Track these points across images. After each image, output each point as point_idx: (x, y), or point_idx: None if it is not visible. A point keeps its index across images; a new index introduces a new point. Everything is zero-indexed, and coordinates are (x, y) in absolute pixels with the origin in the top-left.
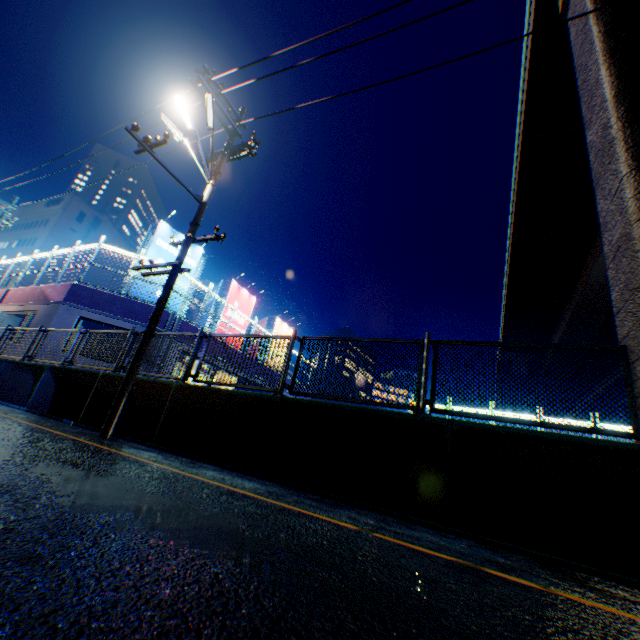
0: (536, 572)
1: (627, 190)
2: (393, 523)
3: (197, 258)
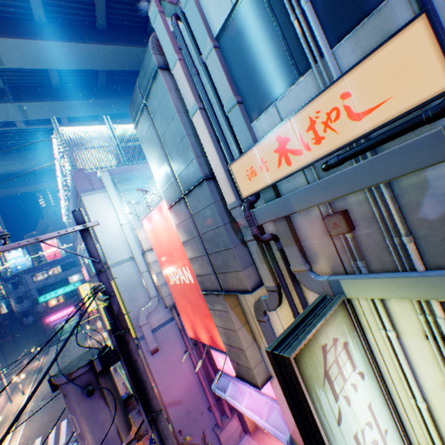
0: None
1: None
2: None
3: (22, 252)
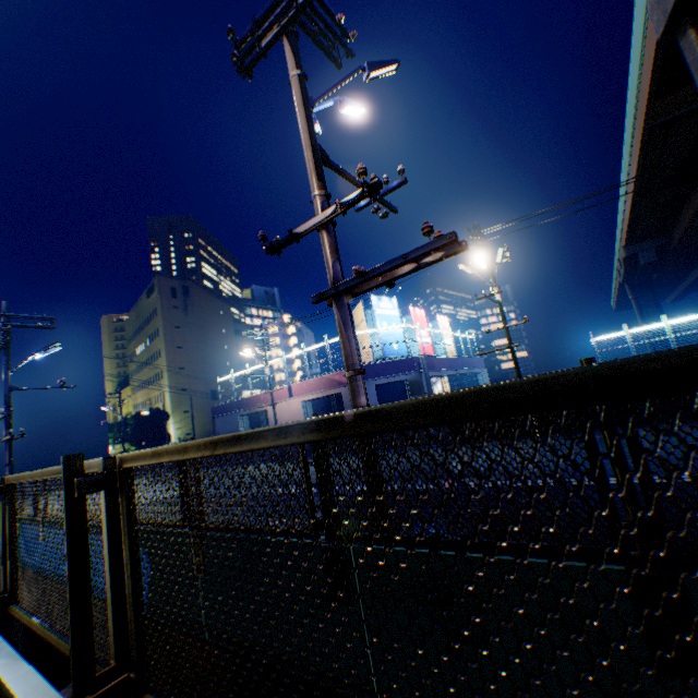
0: None
1: None
2: None
3: (395, 308)
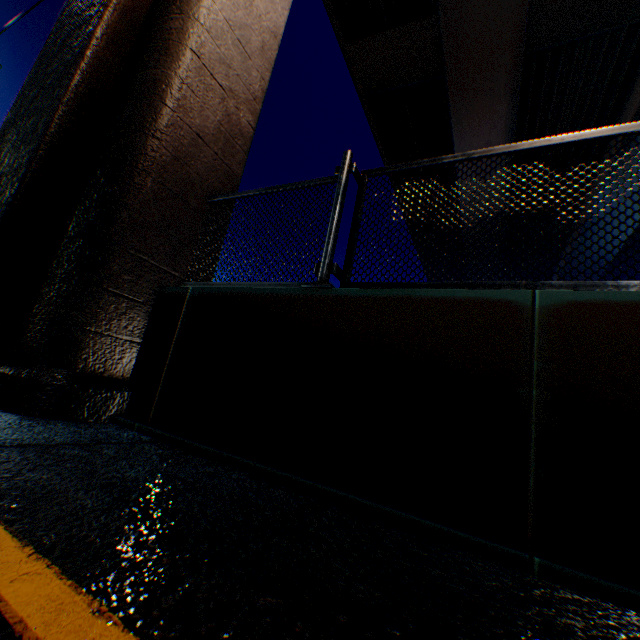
0: None
1: None
2: None
3: None
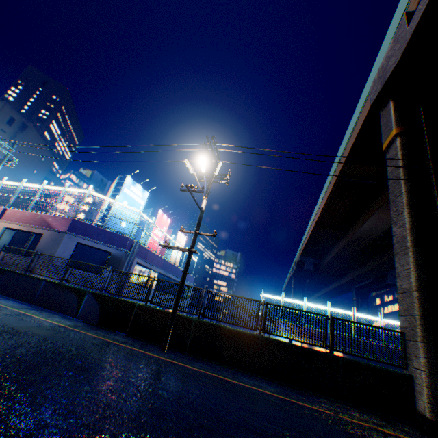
0: (385, 424)
1: (412, 275)
2: (330, 404)
3: (145, 199)
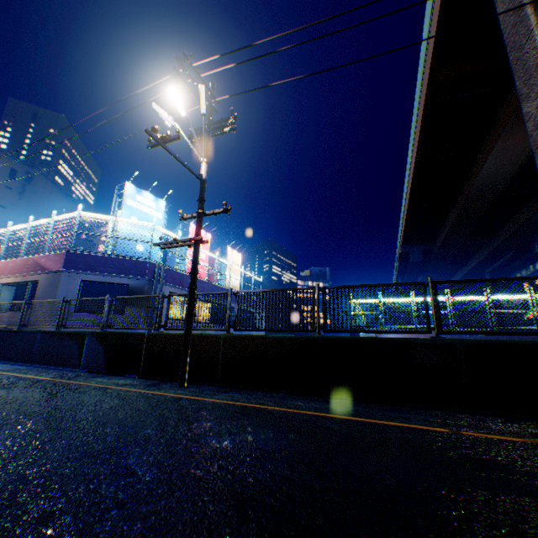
0: None
1: None
2: (447, 417)
3: (162, 210)
